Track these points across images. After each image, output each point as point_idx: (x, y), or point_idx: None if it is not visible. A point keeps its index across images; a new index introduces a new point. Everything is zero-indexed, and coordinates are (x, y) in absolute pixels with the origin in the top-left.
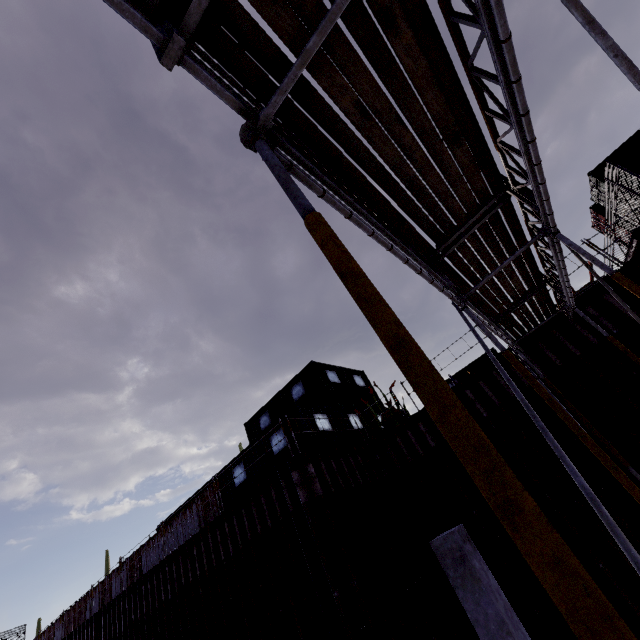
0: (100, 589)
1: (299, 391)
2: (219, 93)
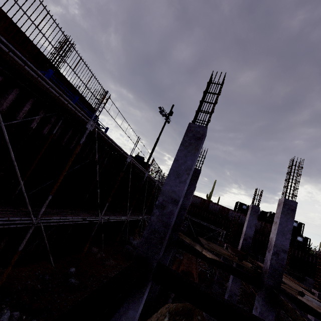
0: (202, 199)
1: (295, 224)
2: None
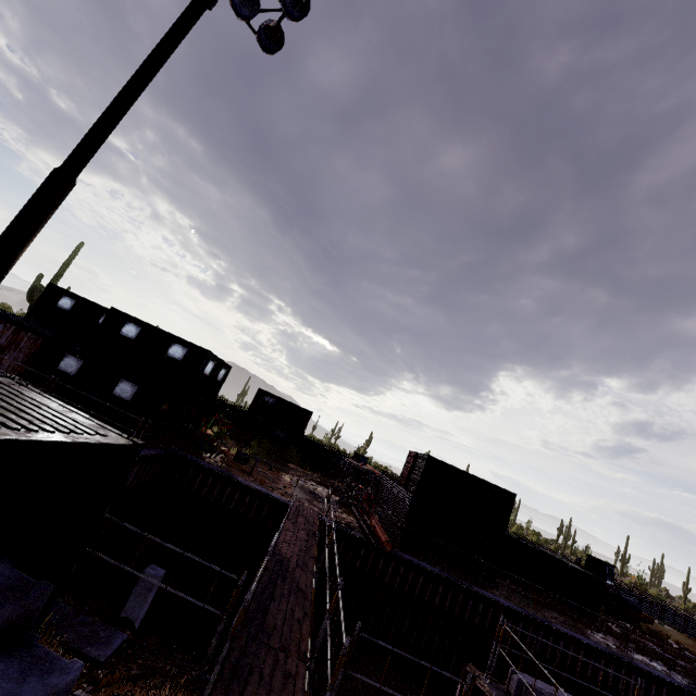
0: None
1: (178, 353)
2: None
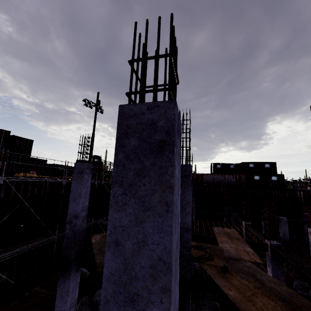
0: None
1: (268, 166)
2: None
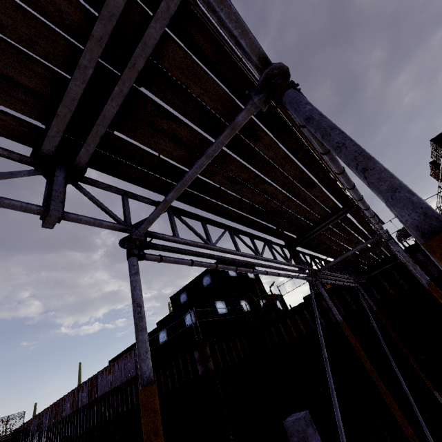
0: (71, 395)
1: (208, 280)
2: (98, 226)
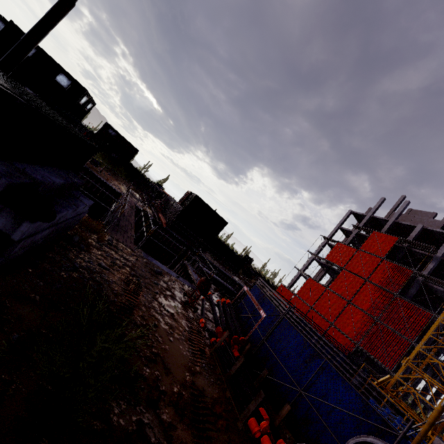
0: None
1: (64, 82)
2: None
